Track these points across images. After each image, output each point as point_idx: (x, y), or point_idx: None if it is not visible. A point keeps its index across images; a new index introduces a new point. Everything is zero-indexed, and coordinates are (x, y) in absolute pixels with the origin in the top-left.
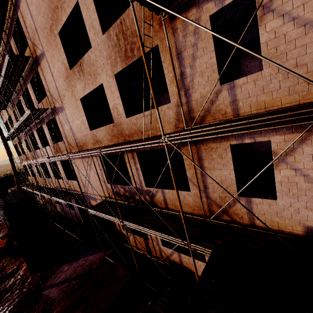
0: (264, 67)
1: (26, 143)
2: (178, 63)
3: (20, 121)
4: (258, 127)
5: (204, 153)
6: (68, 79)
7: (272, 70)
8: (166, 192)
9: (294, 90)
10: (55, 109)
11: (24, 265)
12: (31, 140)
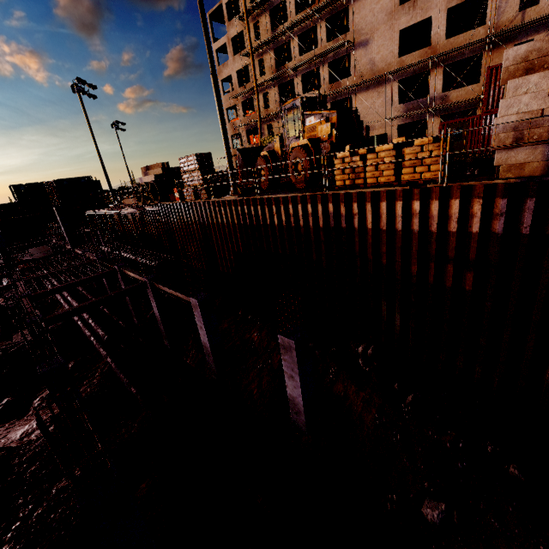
0: (540, 3)
1: (263, 98)
2: (498, 1)
3: (316, 56)
4: (530, 32)
5: (497, 53)
6: (391, 15)
7: (543, 4)
8: (459, 91)
9: (548, 13)
10: (356, 45)
11: None
12: (279, 91)
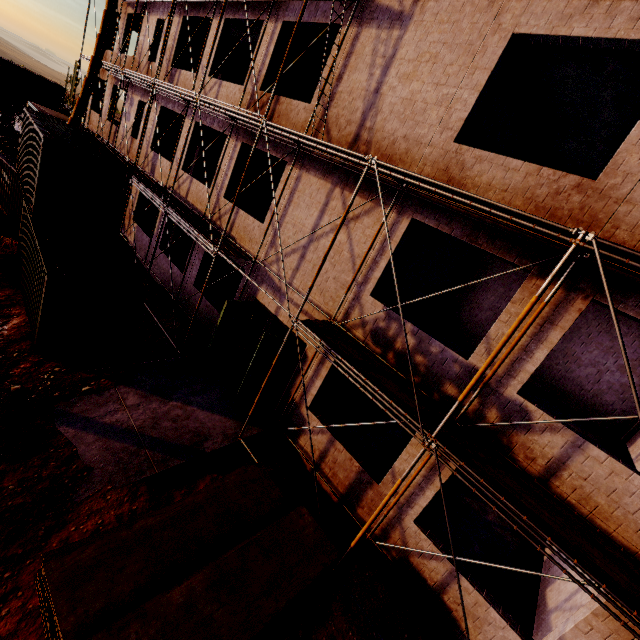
0: None
1: (156, 30)
2: None
3: None
4: None
5: None
6: None
7: None
8: (590, 455)
9: None
10: (367, 7)
11: (16, 314)
12: (181, 33)
